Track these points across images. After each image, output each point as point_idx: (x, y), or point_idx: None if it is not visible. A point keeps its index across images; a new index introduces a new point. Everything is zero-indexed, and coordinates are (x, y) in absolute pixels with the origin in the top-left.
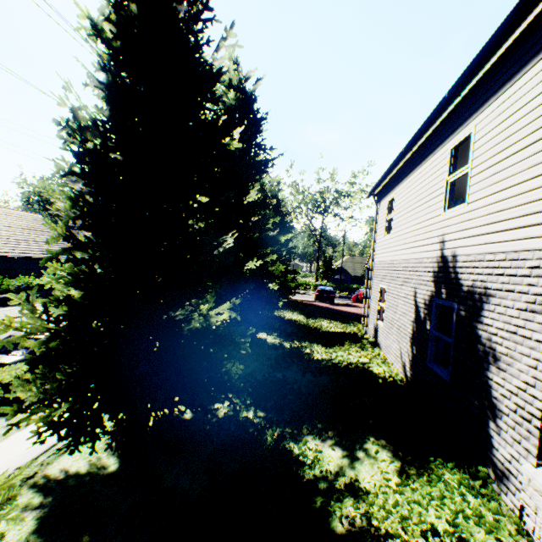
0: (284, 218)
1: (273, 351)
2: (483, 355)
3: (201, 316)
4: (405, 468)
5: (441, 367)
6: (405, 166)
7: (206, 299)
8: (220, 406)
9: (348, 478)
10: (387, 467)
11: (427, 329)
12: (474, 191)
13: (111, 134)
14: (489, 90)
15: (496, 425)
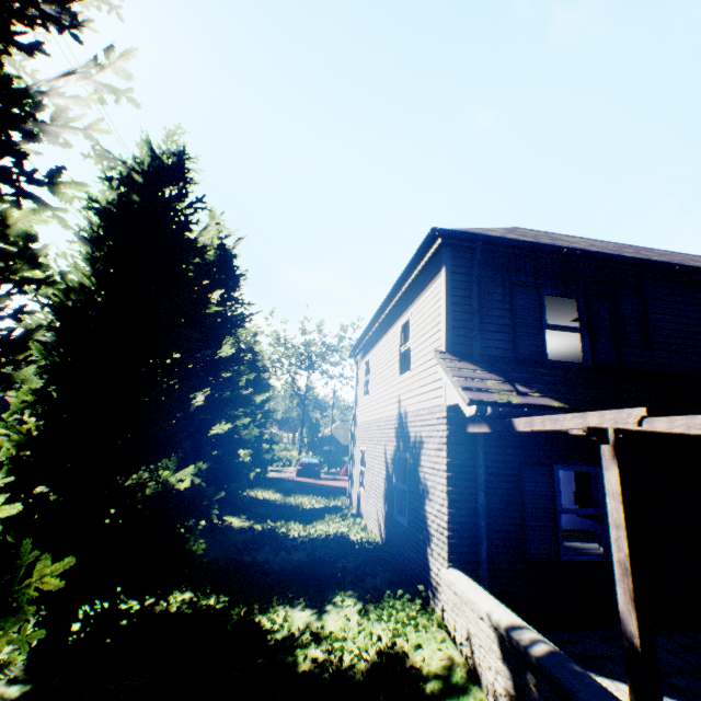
0: (261, 374)
1: (240, 535)
2: (422, 492)
3: (159, 484)
4: (366, 606)
5: (405, 518)
6: (376, 332)
7: (166, 465)
8: (172, 601)
9: (315, 628)
10: (351, 610)
11: (393, 483)
12: (413, 362)
13: (97, 296)
14: (416, 292)
15: (431, 548)
